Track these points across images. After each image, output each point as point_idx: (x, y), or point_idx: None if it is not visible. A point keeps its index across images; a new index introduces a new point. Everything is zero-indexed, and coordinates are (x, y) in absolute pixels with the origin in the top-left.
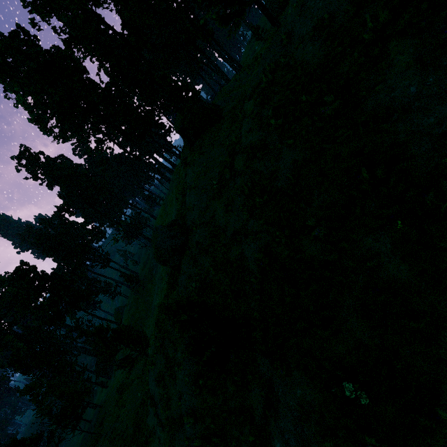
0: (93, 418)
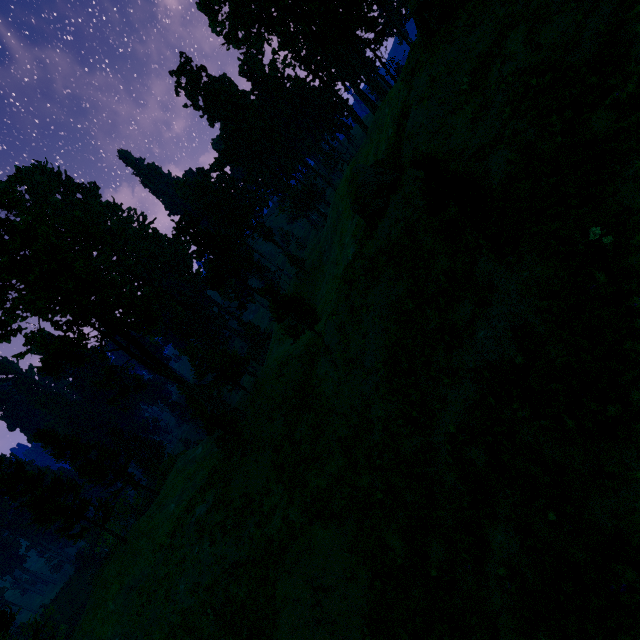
0: (249, 386)
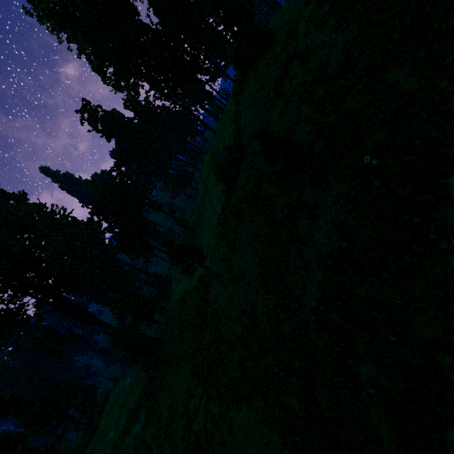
0: (161, 319)
